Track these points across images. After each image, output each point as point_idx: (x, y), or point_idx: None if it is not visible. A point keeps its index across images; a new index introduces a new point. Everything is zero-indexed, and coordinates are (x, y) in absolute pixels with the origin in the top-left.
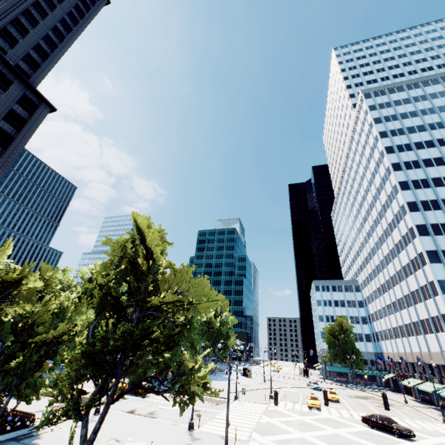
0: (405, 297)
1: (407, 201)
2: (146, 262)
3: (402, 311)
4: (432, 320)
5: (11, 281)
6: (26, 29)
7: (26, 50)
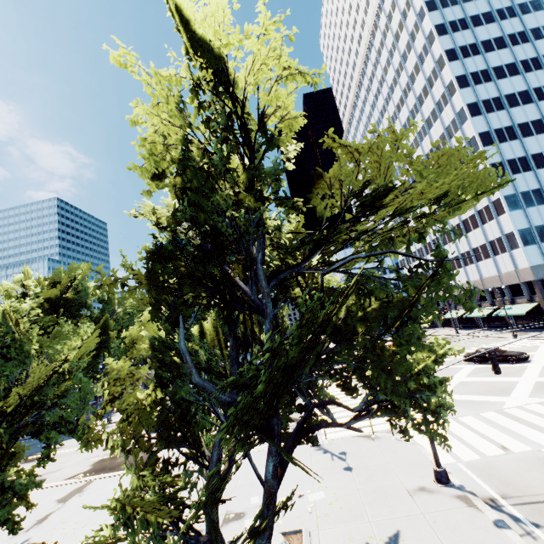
0: (453, 229)
1: (468, 104)
2: None
3: (446, 246)
4: (490, 245)
5: None
6: None
7: None
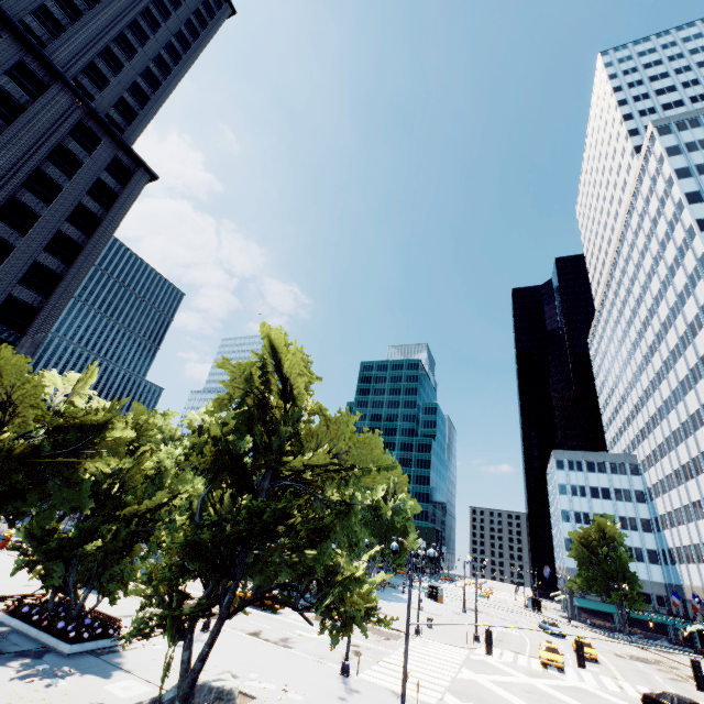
0: None
1: None
2: (281, 405)
3: None
4: None
5: (93, 424)
6: (119, 62)
7: (118, 93)
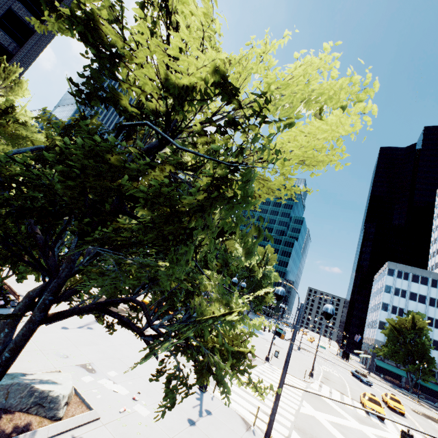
0: None
1: None
2: None
3: None
4: None
5: None
6: None
7: None
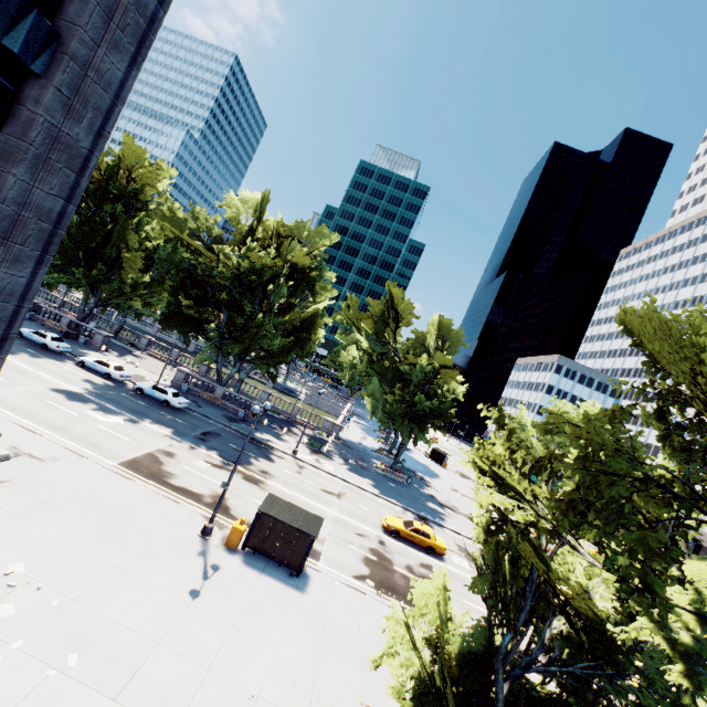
0: None
1: None
2: None
3: None
4: None
5: None
6: None
7: None
